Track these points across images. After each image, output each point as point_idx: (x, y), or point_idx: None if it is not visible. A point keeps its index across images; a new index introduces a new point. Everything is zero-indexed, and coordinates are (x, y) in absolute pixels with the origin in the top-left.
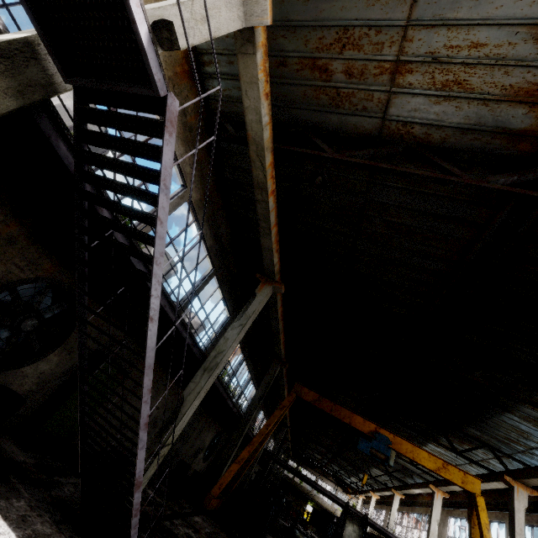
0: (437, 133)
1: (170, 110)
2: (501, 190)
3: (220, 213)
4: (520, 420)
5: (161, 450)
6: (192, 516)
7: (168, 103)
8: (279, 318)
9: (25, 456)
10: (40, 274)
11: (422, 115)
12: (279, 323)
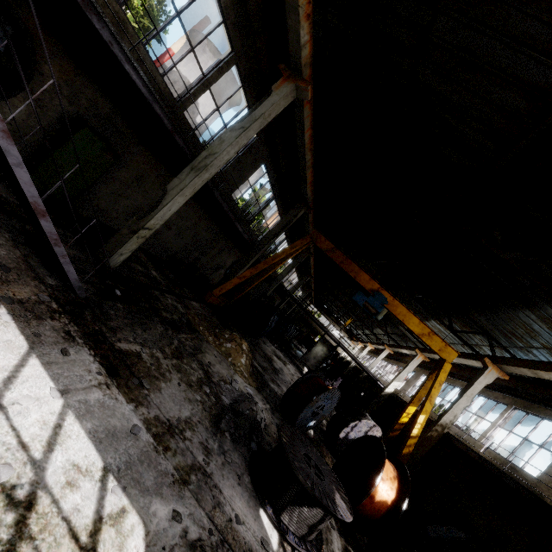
0: None
1: None
2: None
3: None
4: (537, 320)
5: (141, 231)
6: (190, 300)
7: None
8: (306, 145)
9: (10, 196)
10: None
11: None
12: (306, 152)
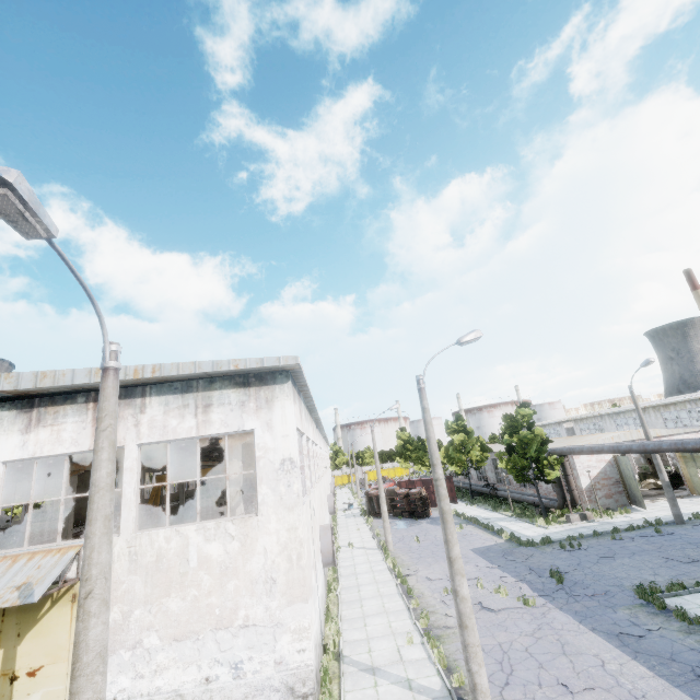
0: None
1: None
2: None
3: None
4: None
5: None
6: None
7: None
8: None
9: None
10: None
11: None
12: None
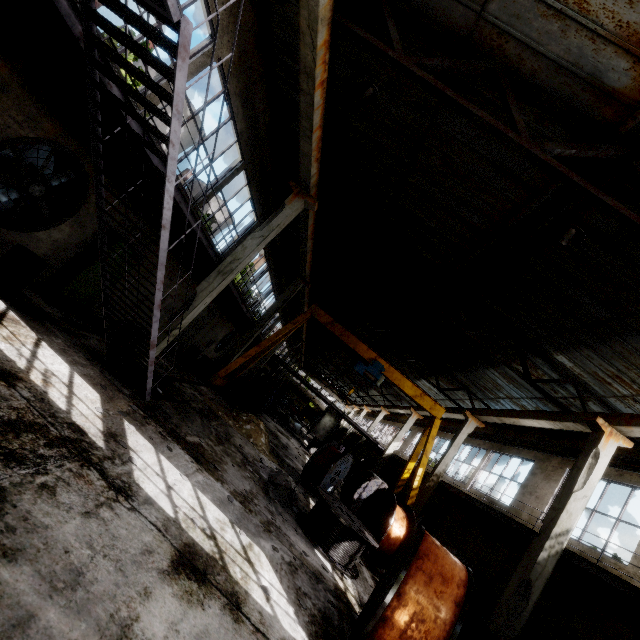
0: (531, 60)
1: (183, 35)
2: (548, 163)
3: (259, 85)
4: (499, 376)
5: (173, 331)
6: (199, 386)
7: (182, 28)
8: (309, 236)
9: (52, 310)
10: (41, 134)
11: (523, 28)
12: (308, 241)
